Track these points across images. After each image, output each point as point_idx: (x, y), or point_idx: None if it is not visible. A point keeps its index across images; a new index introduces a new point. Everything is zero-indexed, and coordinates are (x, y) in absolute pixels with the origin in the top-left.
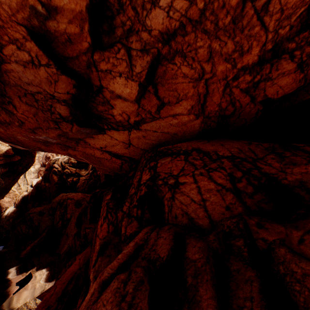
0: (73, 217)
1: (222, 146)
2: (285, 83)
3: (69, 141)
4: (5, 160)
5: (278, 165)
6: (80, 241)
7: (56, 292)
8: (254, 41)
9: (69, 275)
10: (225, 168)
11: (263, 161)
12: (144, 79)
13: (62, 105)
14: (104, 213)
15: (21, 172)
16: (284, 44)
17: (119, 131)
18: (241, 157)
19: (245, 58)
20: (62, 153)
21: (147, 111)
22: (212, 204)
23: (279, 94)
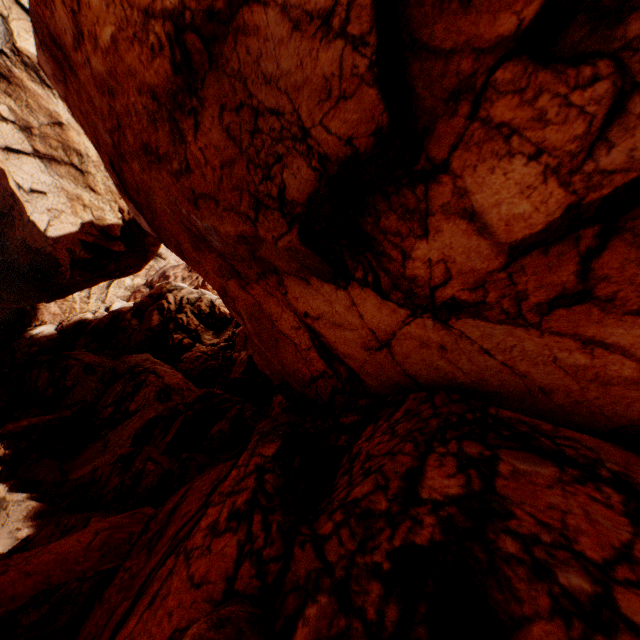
0: (140, 414)
1: None
2: None
3: (246, 262)
4: (98, 239)
5: None
6: (120, 480)
7: None
8: None
9: (49, 562)
10: None
11: None
12: (598, 198)
13: (309, 167)
14: (241, 498)
15: (108, 275)
16: None
17: (386, 299)
18: None
19: None
20: (212, 280)
21: (516, 291)
22: None
23: None
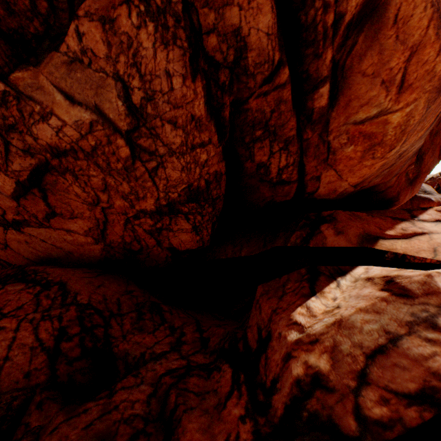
0: None
1: (95, 288)
2: (185, 238)
3: None
4: None
5: (128, 328)
6: None
7: None
8: (149, 192)
9: None
10: (63, 319)
11: (122, 318)
12: (26, 179)
13: None
14: None
15: None
16: (178, 205)
17: None
18: (99, 308)
19: (143, 204)
20: None
21: (33, 214)
22: (12, 366)
23: (183, 247)
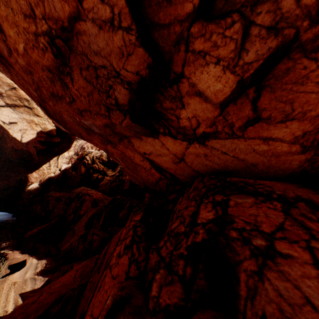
0: (86, 215)
1: None
2: None
3: (112, 135)
4: (46, 138)
5: None
6: (83, 246)
7: (39, 302)
8: None
9: (59, 286)
10: None
11: None
12: (250, 75)
13: (124, 88)
14: (128, 240)
15: (55, 154)
16: None
17: (176, 139)
18: None
19: None
20: (100, 147)
21: (229, 123)
22: None
23: None
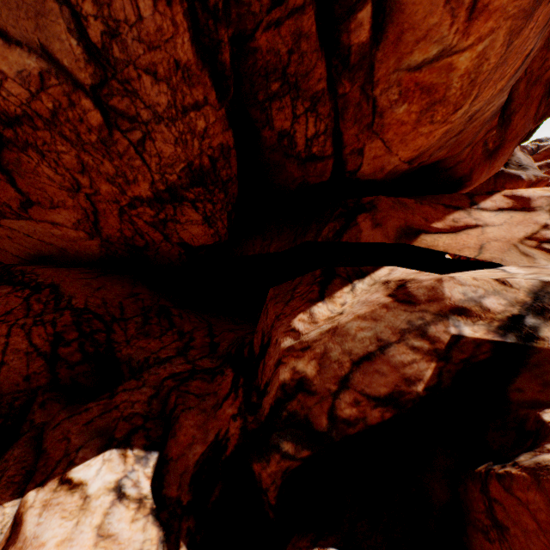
0: None
1: (94, 290)
2: (197, 232)
3: None
4: None
5: (133, 333)
6: None
7: None
8: (140, 174)
9: None
10: (57, 325)
11: (126, 323)
12: None
13: None
14: None
15: None
16: (181, 191)
17: None
18: (99, 313)
19: (136, 189)
20: None
21: (4, 203)
22: (10, 370)
23: (196, 242)
